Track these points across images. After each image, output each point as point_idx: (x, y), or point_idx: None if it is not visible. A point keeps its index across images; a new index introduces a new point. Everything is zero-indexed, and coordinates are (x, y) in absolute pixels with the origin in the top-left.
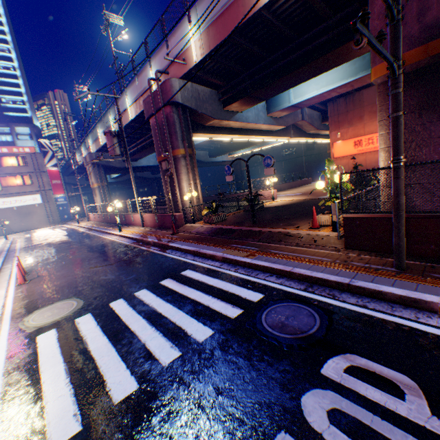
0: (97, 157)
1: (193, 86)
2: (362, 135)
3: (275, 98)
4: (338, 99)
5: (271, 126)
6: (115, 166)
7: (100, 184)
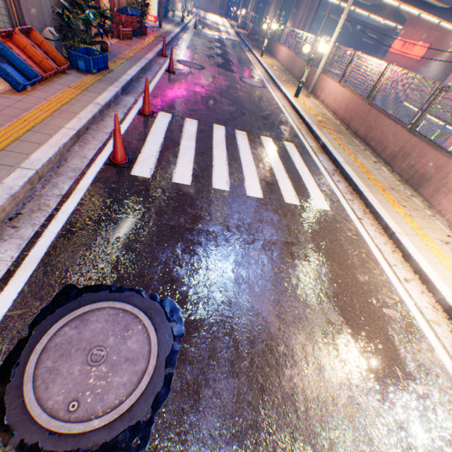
0: None
1: None
2: (410, 40)
3: None
4: None
5: None
6: None
7: None
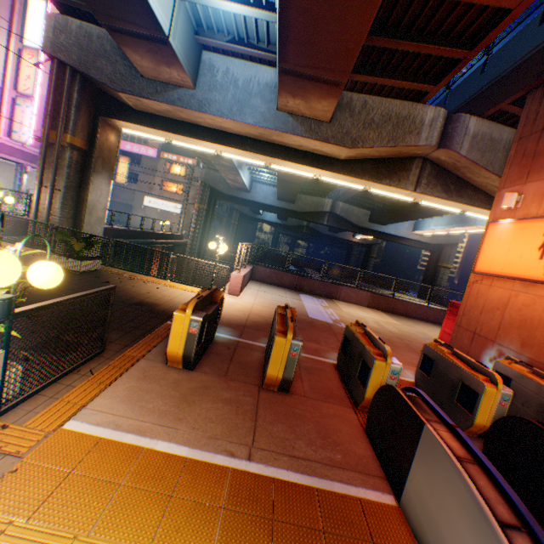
0: (206, 175)
1: (85, 27)
2: None
3: None
4: None
5: (291, 135)
6: (221, 191)
7: (198, 206)
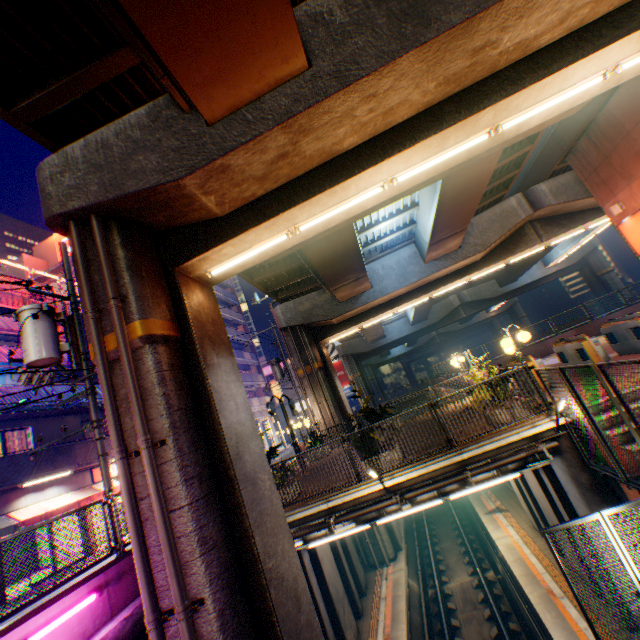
0: (342, 348)
1: (296, 301)
2: None
3: (416, 240)
4: (576, 144)
5: (442, 270)
6: (362, 351)
7: (352, 376)
